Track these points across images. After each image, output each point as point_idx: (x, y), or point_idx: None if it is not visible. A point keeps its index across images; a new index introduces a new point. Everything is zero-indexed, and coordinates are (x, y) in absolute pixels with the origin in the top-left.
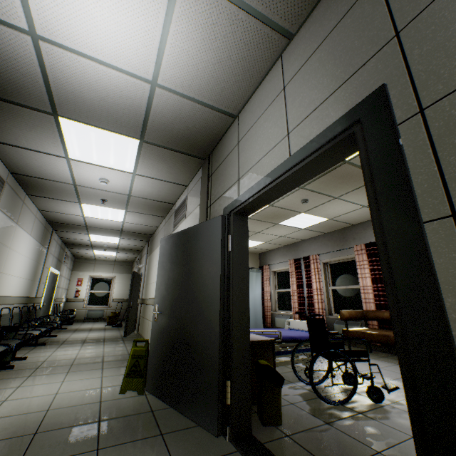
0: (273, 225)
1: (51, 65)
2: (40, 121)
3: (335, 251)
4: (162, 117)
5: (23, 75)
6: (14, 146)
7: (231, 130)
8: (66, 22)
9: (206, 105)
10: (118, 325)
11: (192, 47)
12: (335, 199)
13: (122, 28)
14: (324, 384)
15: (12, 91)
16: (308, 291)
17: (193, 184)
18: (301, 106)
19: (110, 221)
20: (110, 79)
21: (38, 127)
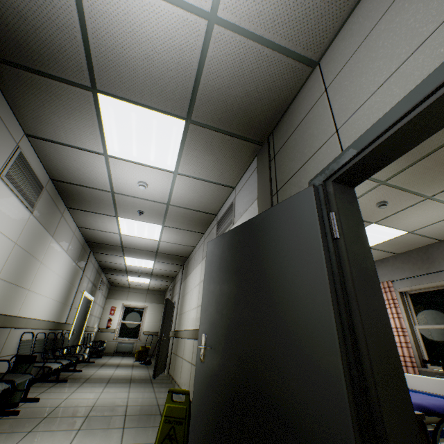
0: None
1: (90, 5)
2: (79, 102)
3: (416, 277)
4: (216, 77)
5: (59, 28)
6: (53, 142)
7: (306, 87)
8: None
9: (277, 49)
10: (147, 362)
11: None
12: (426, 200)
13: None
14: None
15: (49, 58)
16: None
17: (243, 181)
18: None
19: (145, 239)
20: (158, 18)
21: (76, 112)
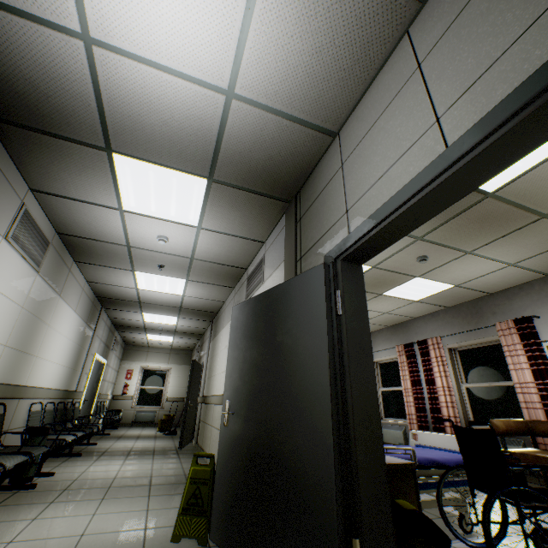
0: (375, 296)
1: (106, 79)
2: (92, 160)
3: (465, 332)
4: (237, 143)
5: (73, 97)
6: (62, 197)
7: (328, 154)
8: (125, 14)
9: (297, 121)
10: (172, 433)
11: (283, 32)
12: (466, 255)
13: (193, 15)
14: (500, 547)
15: (61, 121)
16: (430, 390)
17: (273, 238)
18: (460, 72)
19: (167, 294)
20: (176, 93)
21: (88, 170)
